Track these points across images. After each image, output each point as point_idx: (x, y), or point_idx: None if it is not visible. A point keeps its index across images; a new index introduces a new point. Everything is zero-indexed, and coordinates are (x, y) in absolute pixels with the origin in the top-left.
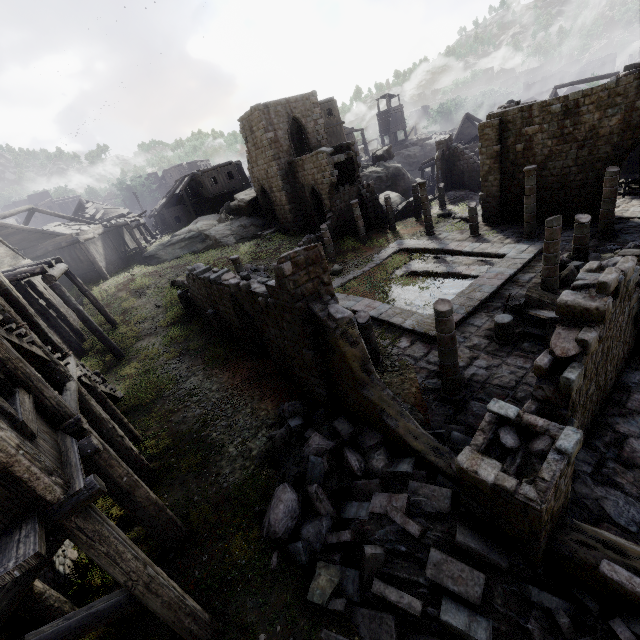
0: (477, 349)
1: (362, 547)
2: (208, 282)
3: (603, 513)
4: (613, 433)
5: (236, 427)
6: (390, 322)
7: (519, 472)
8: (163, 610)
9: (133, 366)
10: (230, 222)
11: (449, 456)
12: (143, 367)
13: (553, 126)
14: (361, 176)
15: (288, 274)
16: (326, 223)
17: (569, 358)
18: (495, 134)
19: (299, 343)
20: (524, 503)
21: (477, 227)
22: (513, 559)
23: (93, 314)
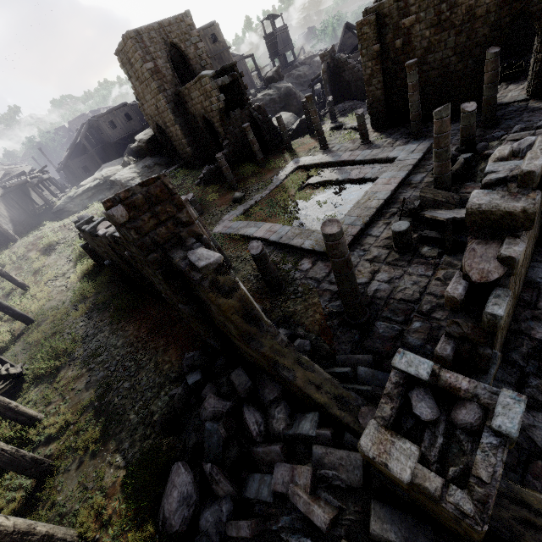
0: (377, 261)
1: (266, 538)
2: (88, 234)
3: (534, 448)
4: (529, 341)
5: (139, 387)
6: (290, 245)
7: (443, 457)
8: None
9: (41, 331)
10: (134, 164)
11: (356, 404)
12: (51, 330)
13: (430, 13)
14: (255, 100)
15: (123, 221)
16: (223, 151)
17: (490, 283)
18: (373, 32)
19: (173, 297)
20: (456, 516)
21: (367, 134)
22: (442, 541)
23: (5, 279)
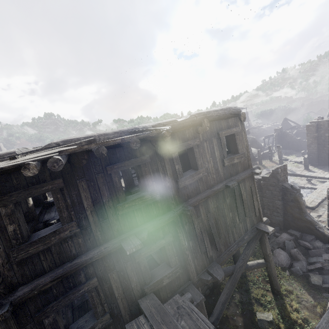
0: None
1: (326, 270)
2: None
3: None
4: None
5: None
6: None
7: None
8: (273, 269)
9: None
10: None
11: None
12: None
13: None
14: None
15: (279, 173)
16: None
17: None
18: (314, 129)
19: (273, 198)
20: None
21: (308, 166)
22: None
23: None
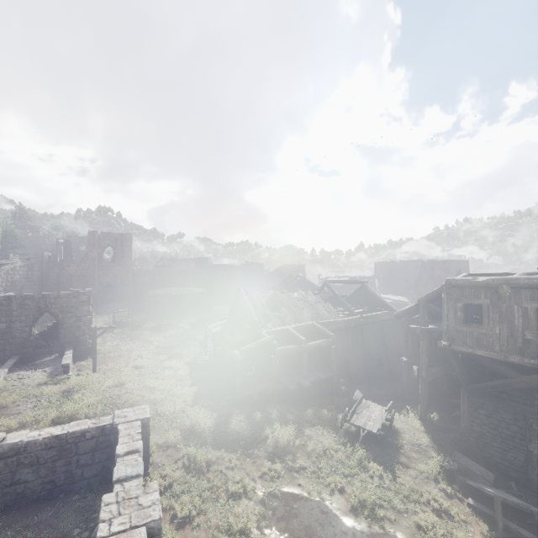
0: None
1: None
2: None
3: None
4: None
5: None
6: None
7: None
8: None
9: None
10: None
11: None
12: None
13: None
14: None
15: None
16: None
17: None
18: None
19: None
20: None
21: None
22: None
23: None
